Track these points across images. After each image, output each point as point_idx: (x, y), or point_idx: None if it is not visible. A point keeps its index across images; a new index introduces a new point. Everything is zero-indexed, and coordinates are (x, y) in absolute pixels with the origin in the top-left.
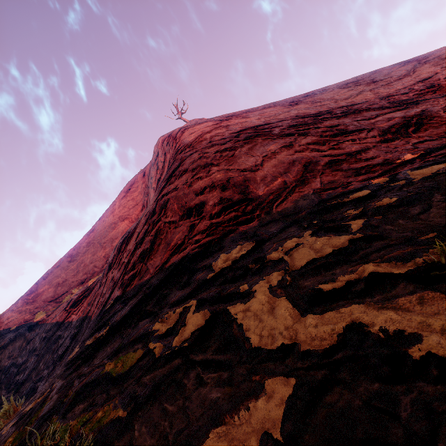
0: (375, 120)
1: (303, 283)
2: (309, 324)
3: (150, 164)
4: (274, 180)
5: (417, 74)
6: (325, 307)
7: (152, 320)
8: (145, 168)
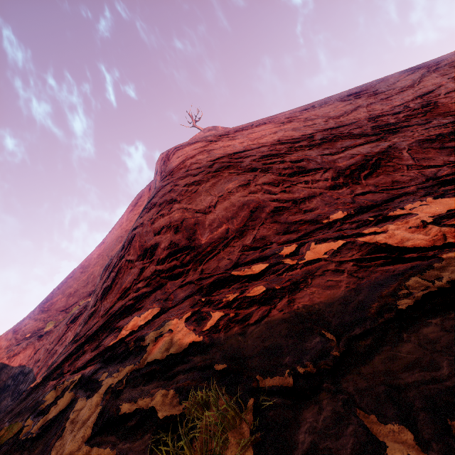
0: (339, 156)
1: (123, 394)
2: None
3: None
4: (219, 227)
5: (421, 86)
6: (101, 439)
7: (54, 385)
8: (151, 182)
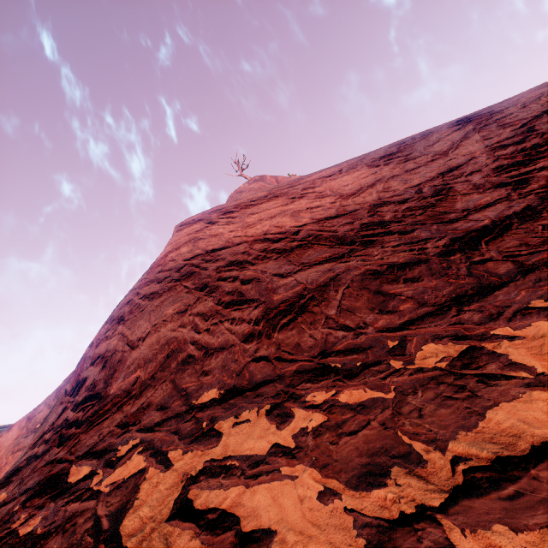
0: (286, 281)
1: None
2: None
3: None
4: (133, 372)
5: (454, 155)
6: None
7: None
8: None
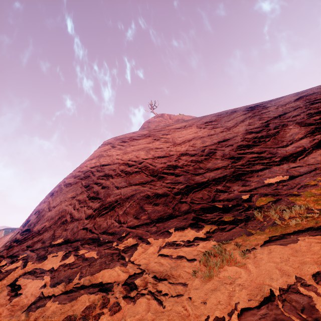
0: (117, 191)
1: None
2: None
3: None
4: (45, 222)
5: (231, 131)
6: None
7: None
8: None
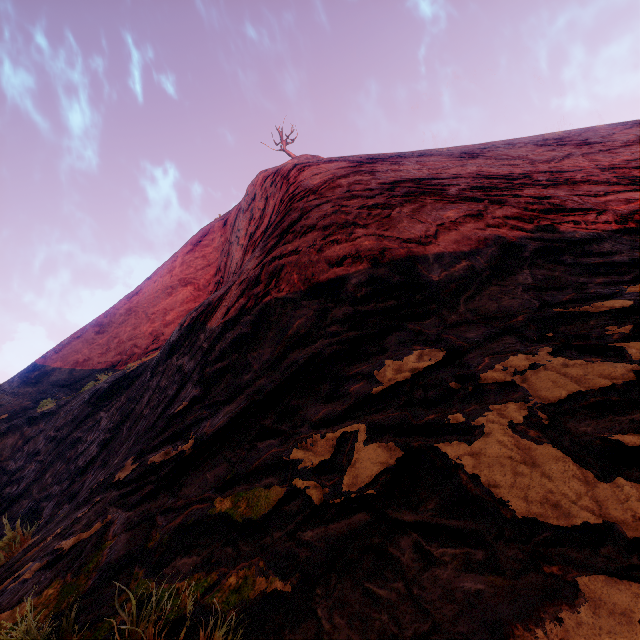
0: (607, 198)
1: (576, 428)
2: (626, 496)
3: (236, 209)
4: (456, 263)
5: None
6: None
7: (283, 444)
8: (227, 214)
